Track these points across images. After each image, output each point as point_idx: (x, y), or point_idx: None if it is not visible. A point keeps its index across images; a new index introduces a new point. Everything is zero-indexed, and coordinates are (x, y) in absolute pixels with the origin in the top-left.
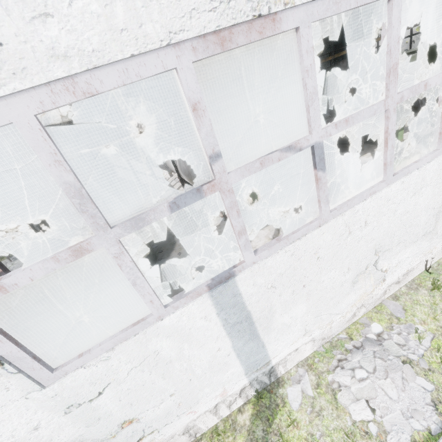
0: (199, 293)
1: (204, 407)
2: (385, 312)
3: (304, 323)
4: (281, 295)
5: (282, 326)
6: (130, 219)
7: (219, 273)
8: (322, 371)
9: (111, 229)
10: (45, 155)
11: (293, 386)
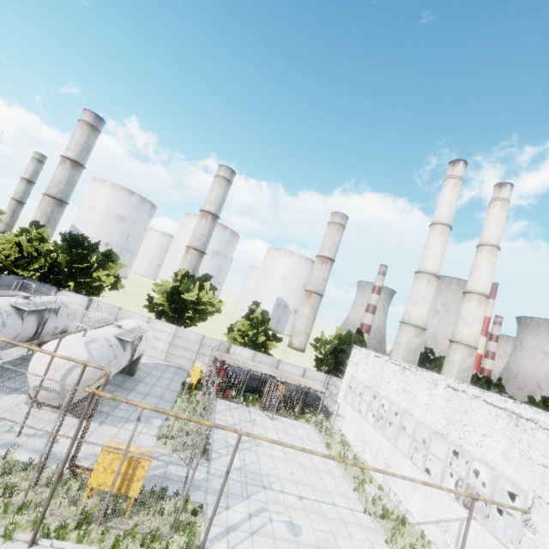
0: None
1: None
2: None
3: None
4: None
5: None
6: None
7: None
8: None
9: None
10: None
11: None
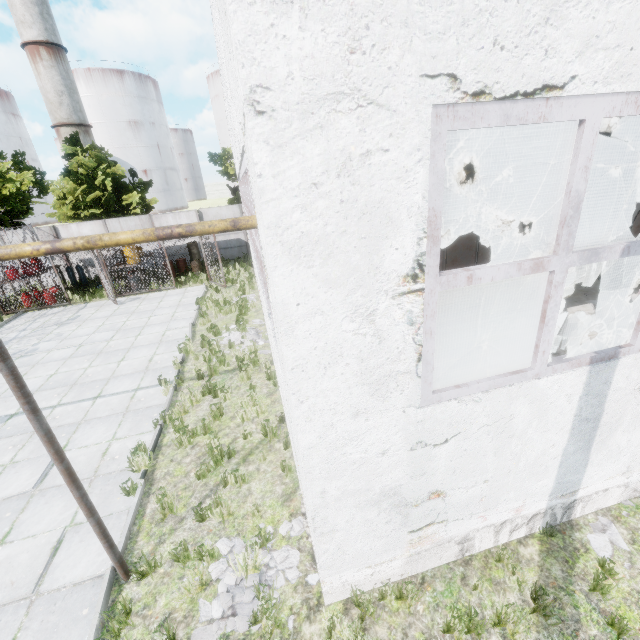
0: (580, 363)
1: (495, 517)
2: None
3: (632, 456)
4: (638, 404)
5: (615, 448)
6: (585, 250)
7: (601, 349)
8: (636, 527)
9: (571, 254)
10: (583, 158)
11: (596, 534)
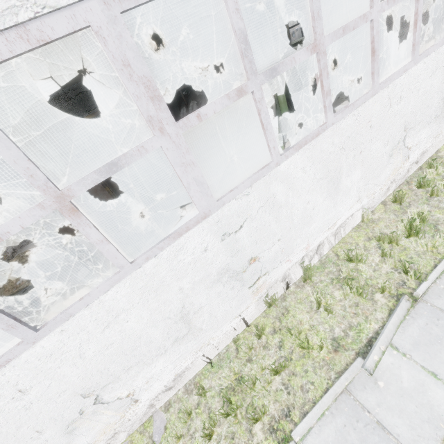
0: None
1: None
2: (148, 432)
3: None
4: None
5: None
6: None
7: None
8: None
9: None
10: None
11: None
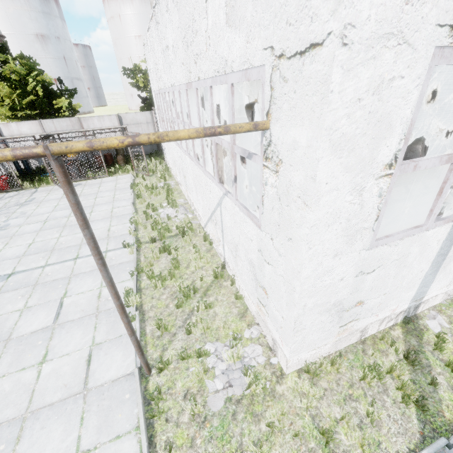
0: (448, 220)
1: (382, 315)
2: None
3: None
4: None
5: (448, 271)
6: None
7: None
8: (450, 315)
9: None
10: None
11: (431, 320)
